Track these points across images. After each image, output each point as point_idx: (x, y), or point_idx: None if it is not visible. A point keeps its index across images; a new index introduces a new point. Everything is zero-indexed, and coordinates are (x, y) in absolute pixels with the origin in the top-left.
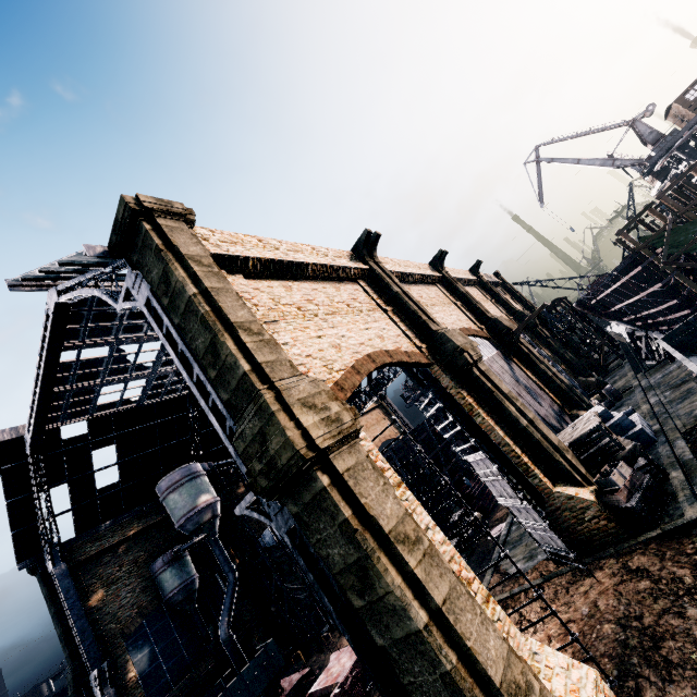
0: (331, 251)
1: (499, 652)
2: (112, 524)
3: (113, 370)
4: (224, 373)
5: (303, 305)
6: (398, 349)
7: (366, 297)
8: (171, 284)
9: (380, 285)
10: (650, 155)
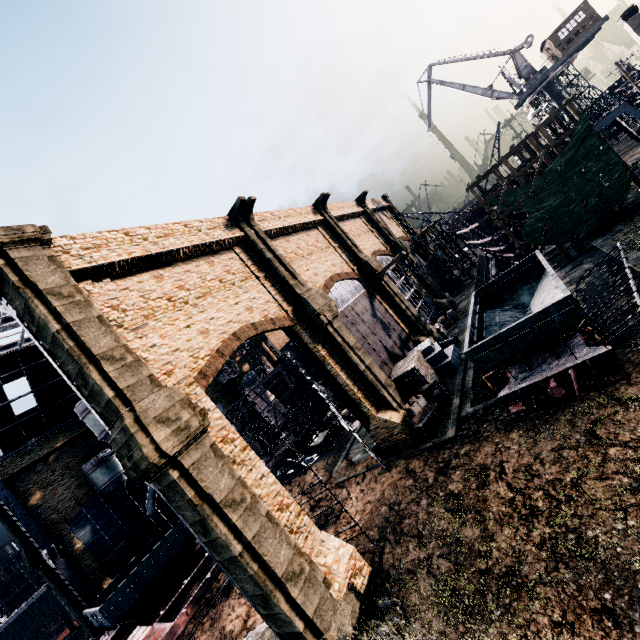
0: (205, 222)
1: (286, 557)
2: (38, 440)
3: (6, 318)
4: (95, 394)
5: (174, 294)
6: (265, 317)
7: (241, 265)
8: (35, 318)
9: (255, 251)
10: (522, 90)
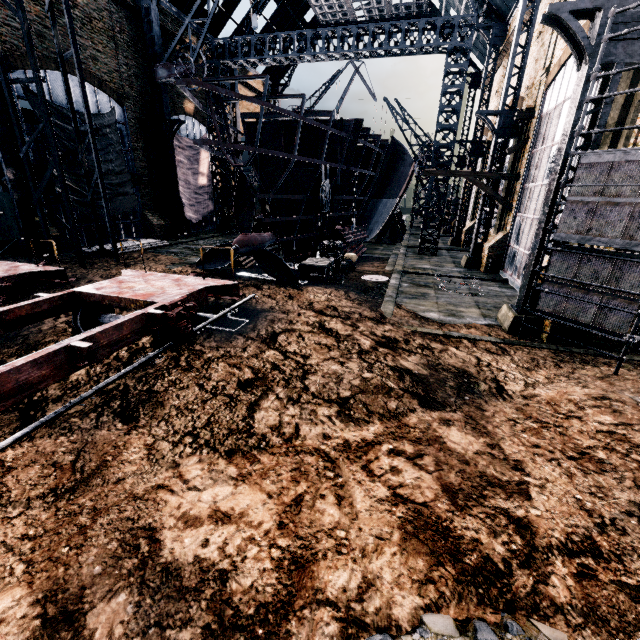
0: None
1: None
2: None
3: None
4: None
5: None
6: None
7: None
8: None
9: None
10: None
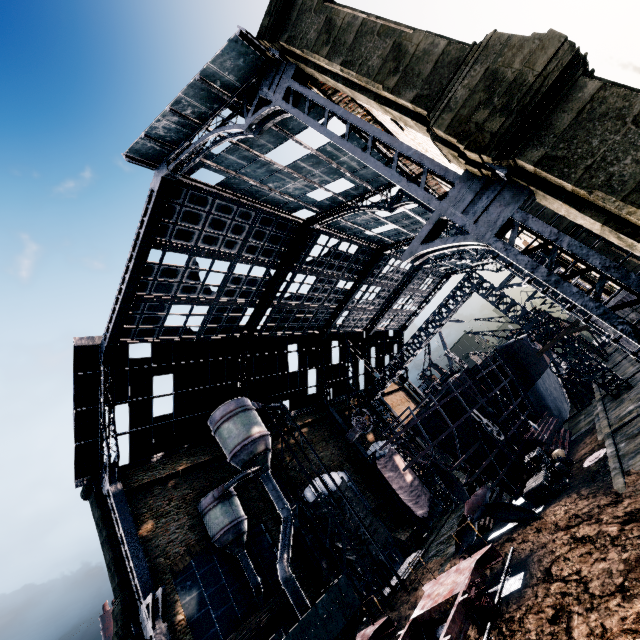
0: None
1: None
2: (163, 457)
3: (185, 287)
4: (413, 67)
5: None
6: None
7: None
8: (336, 26)
9: None
10: None
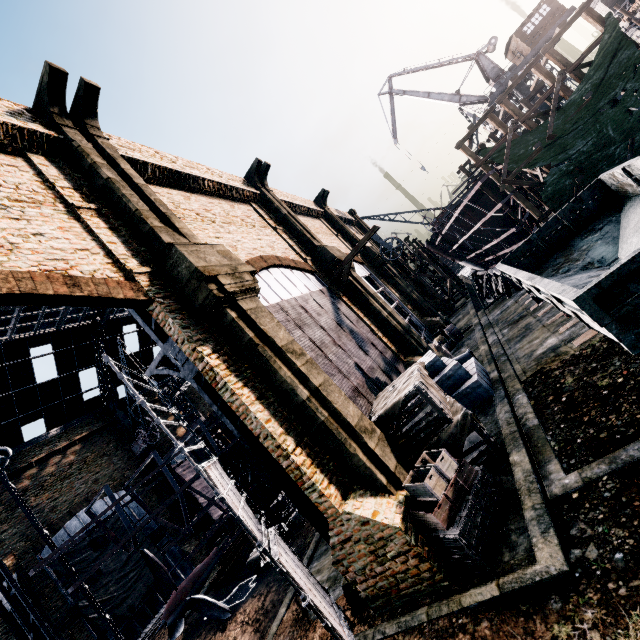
0: None
1: None
2: None
3: None
4: None
5: None
6: (52, 270)
7: (33, 182)
8: None
9: (83, 168)
10: (492, 92)
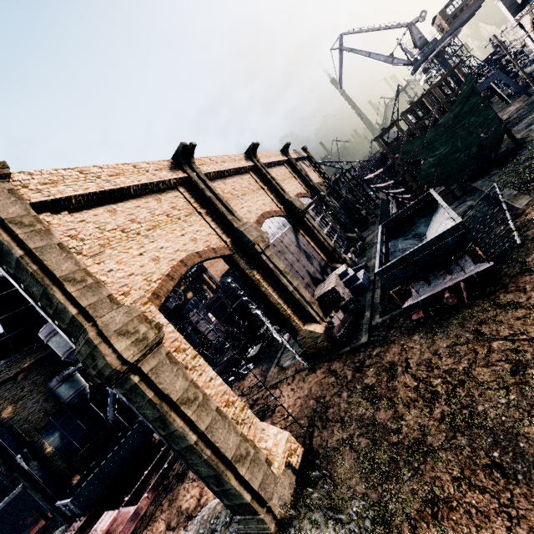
0: (152, 164)
1: (234, 443)
2: (7, 362)
3: None
4: (59, 313)
5: (127, 226)
6: (207, 247)
7: (185, 203)
8: None
9: (197, 190)
10: (417, 58)
